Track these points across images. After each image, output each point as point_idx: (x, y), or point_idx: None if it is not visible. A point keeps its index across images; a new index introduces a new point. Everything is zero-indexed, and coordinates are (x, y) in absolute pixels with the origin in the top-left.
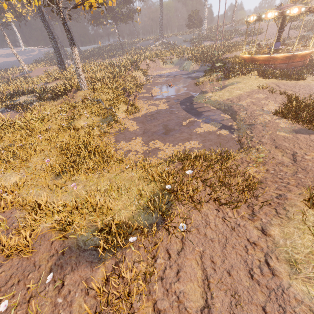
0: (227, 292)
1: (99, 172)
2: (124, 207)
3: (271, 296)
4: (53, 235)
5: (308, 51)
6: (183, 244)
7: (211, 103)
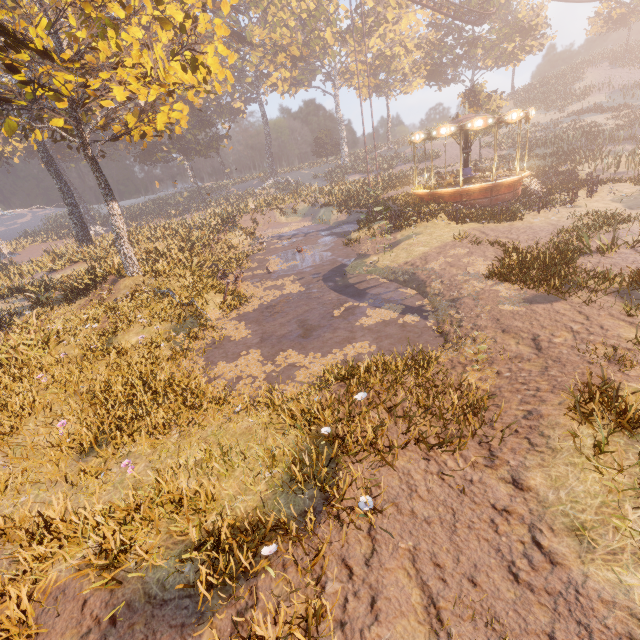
0: (478, 620)
1: (179, 429)
2: (242, 489)
3: (559, 608)
4: (85, 585)
5: (516, 177)
6: (373, 540)
7: (379, 273)
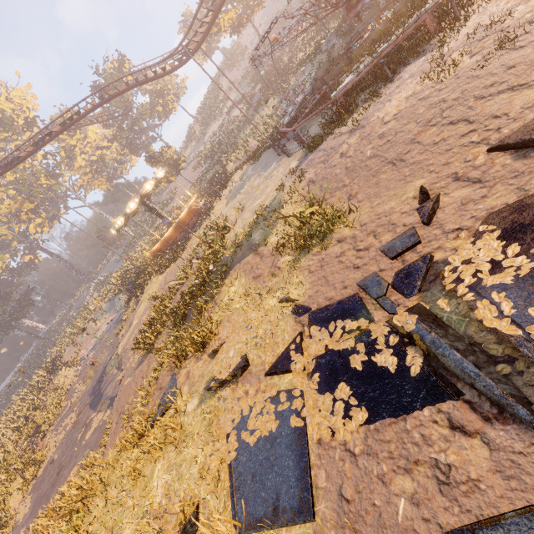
0: None
1: None
2: None
3: None
4: None
5: (186, 209)
6: None
7: (116, 364)
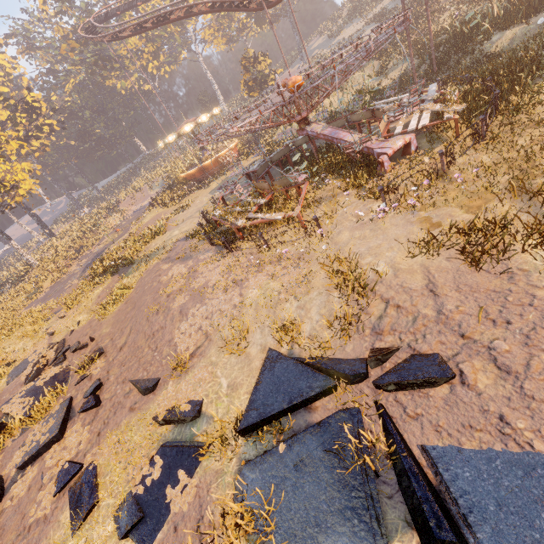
0: None
1: None
2: None
3: None
4: None
5: (212, 159)
6: None
7: None
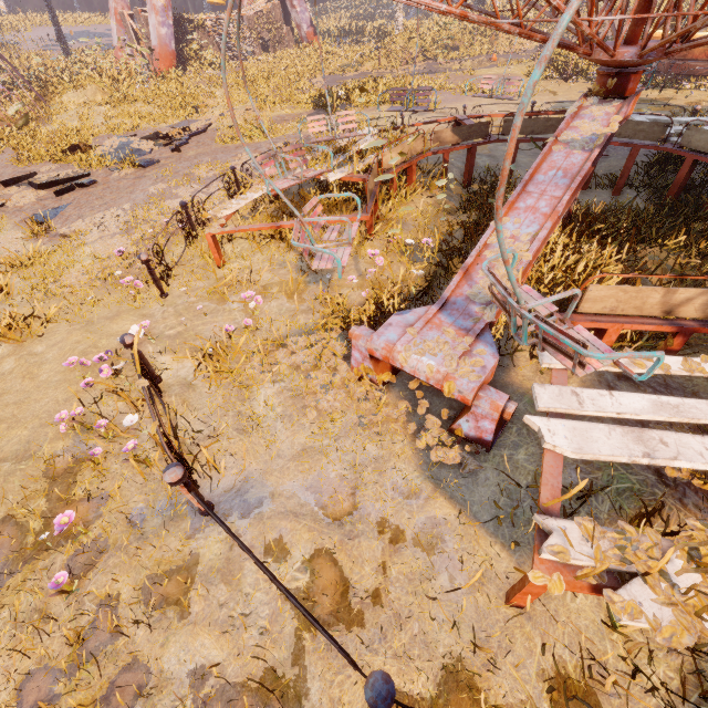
0: None
1: None
2: None
3: None
4: None
5: None
6: None
7: None
